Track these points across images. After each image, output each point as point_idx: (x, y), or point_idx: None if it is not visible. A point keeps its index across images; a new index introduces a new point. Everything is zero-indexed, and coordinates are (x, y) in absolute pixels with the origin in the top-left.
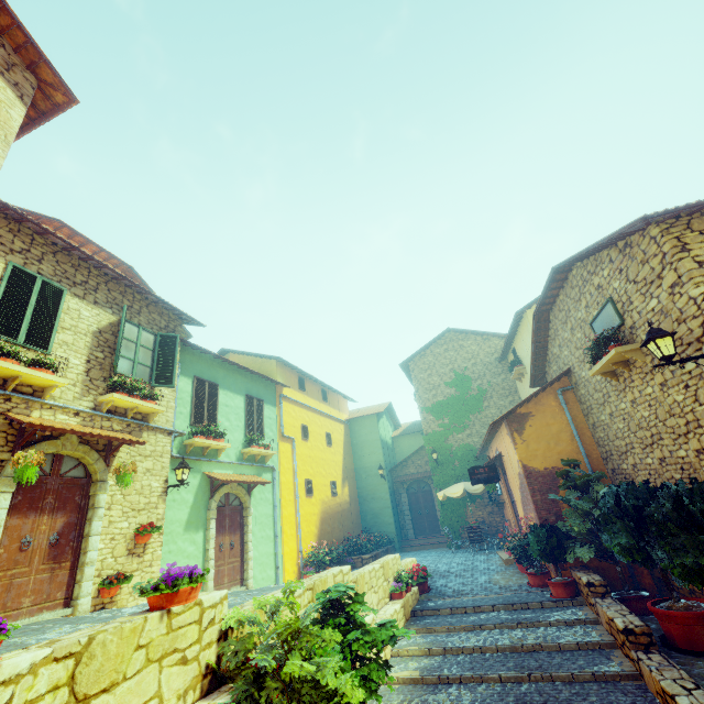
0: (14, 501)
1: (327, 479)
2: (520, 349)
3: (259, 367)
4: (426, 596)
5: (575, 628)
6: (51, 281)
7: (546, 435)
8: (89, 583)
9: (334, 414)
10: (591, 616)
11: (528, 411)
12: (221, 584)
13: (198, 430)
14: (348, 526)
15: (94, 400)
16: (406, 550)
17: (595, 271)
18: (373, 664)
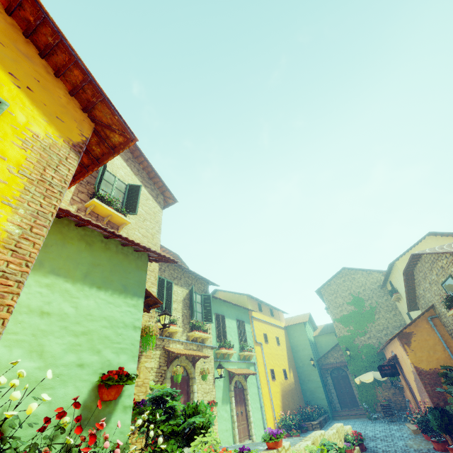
0: None
1: (280, 367)
2: (395, 282)
3: (237, 300)
4: None
5: None
6: (168, 280)
7: (426, 346)
8: None
9: (278, 323)
10: None
11: (411, 331)
12: (240, 438)
13: (221, 344)
14: (296, 400)
15: (186, 335)
16: (336, 419)
17: (438, 259)
18: None
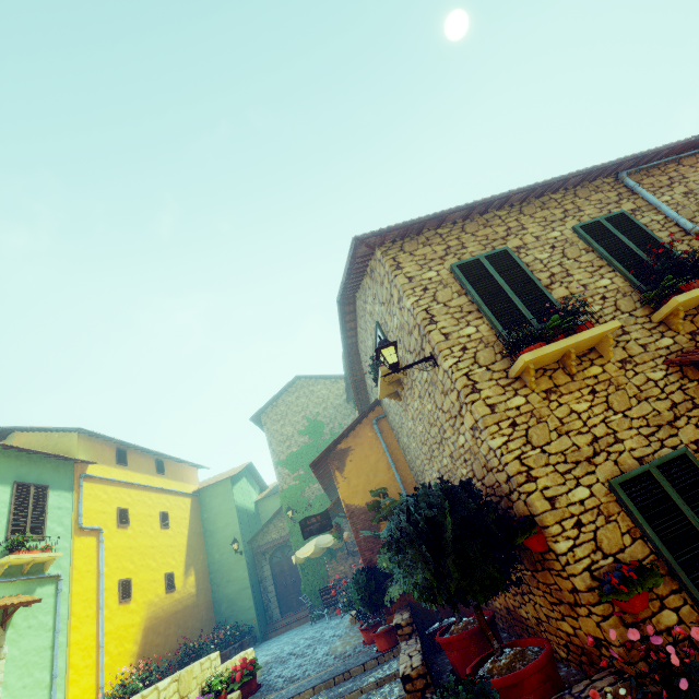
0: None
1: (159, 571)
2: None
3: (54, 445)
4: None
5: (384, 688)
6: None
7: (365, 467)
8: None
9: (176, 487)
10: None
11: (348, 446)
12: None
13: None
14: (192, 627)
15: None
16: (270, 637)
17: (365, 299)
18: None
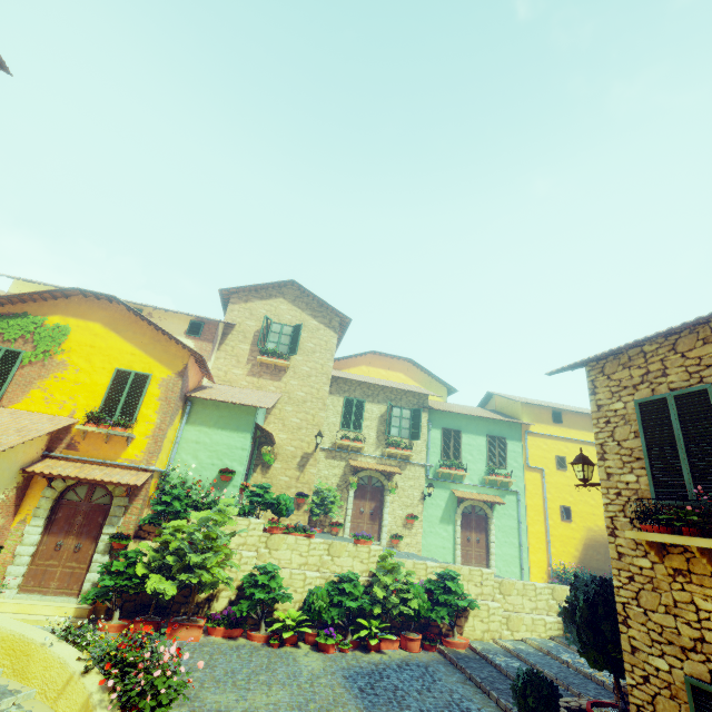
0: (356, 494)
1: (597, 508)
2: None
3: (511, 407)
4: None
5: None
6: (359, 399)
7: None
8: (385, 534)
9: None
10: None
11: None
12: (469, 562)
13: (443, 463)
14: None
15: (381, 451)
16: None
17: None
18: (445, 608)
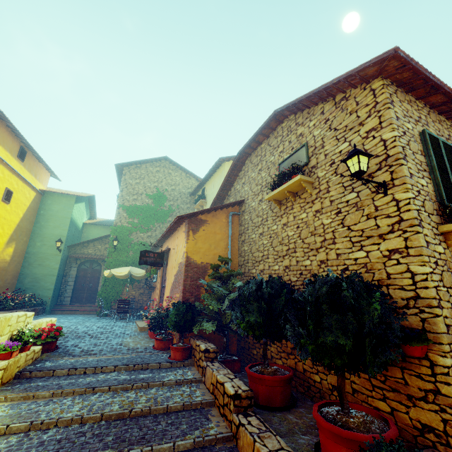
0: None
1: None
2: (209, 188)
3: None
4: (48, 355)
5: (183, 387)
6: None
7: (211, 239)
8: None
9: (28, 177)
10: (197, 376)
11: (206, 219)
12: None
13: None
14: None
15: None
16: (56, 313)
17: (304, 122)
18: None
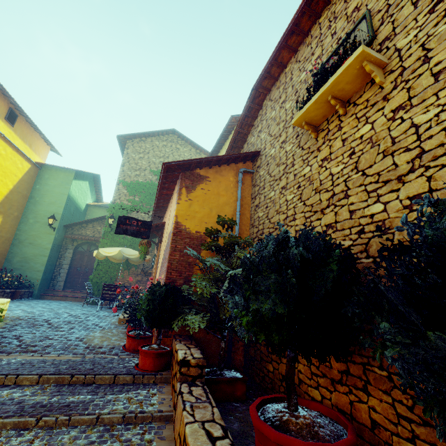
0: None
1: None
2: None
3: None
4: None
5: (132, 432)
6: None
7: (212, 202)
8: None
9: (20, 146)
10: (166, 407)
11: (206, 175)
12: None
13: None
14: None
15: None
16: (45, 298)
17: None
18: None
